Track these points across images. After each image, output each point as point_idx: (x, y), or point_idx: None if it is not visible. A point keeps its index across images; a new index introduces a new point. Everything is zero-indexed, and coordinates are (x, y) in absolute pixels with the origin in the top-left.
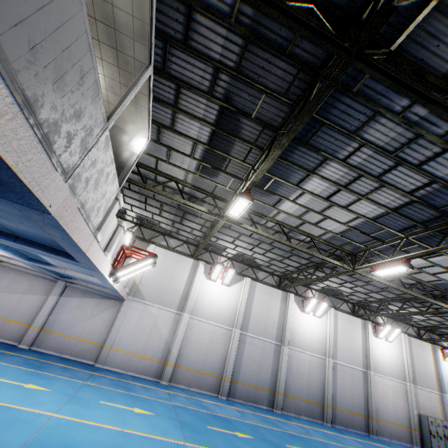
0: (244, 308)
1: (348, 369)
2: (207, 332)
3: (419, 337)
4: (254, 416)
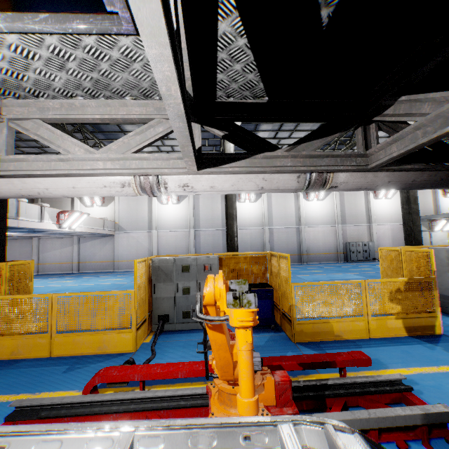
0: (193, 214)
1: (283, 229)
2: (172, 237)
3: None
4: None
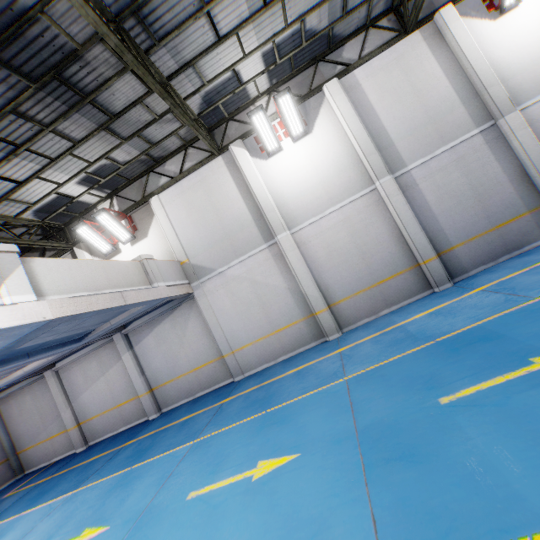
0: (366, 136)
1: None
2: (337, 229)
3: None
4: (536, 275)
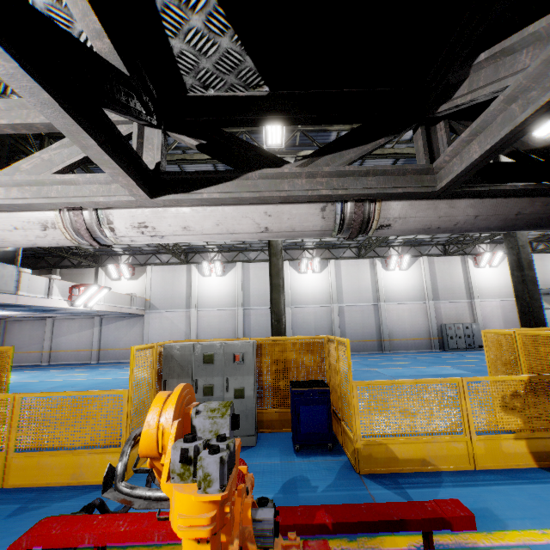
0: (241, 289)
1: (356, 307)
2: (216, 317)
3: (445, 254)
4: None
